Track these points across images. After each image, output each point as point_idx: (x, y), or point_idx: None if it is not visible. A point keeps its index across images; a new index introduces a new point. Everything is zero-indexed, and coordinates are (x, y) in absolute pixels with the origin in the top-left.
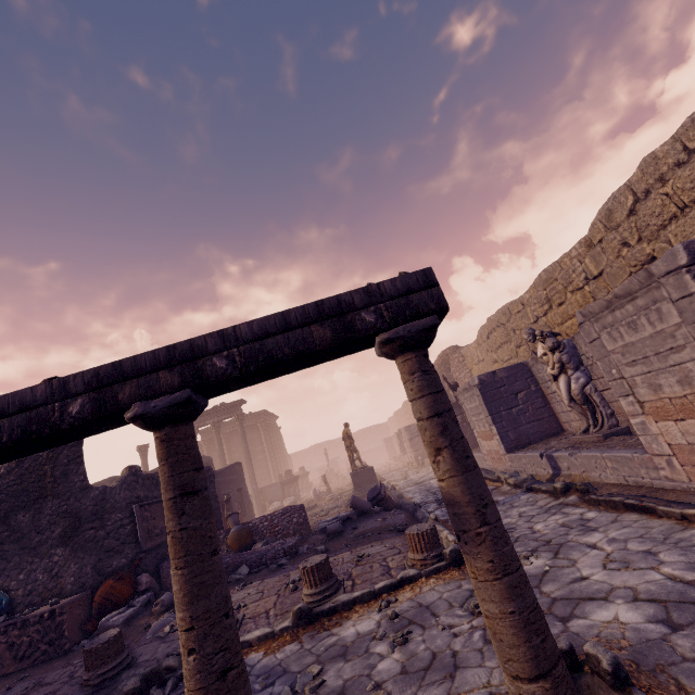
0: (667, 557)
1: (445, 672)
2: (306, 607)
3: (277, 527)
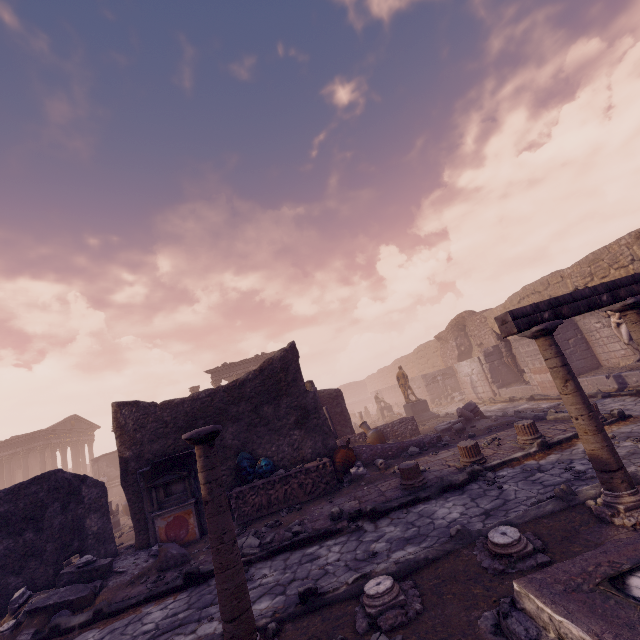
0: None
1: None
2: (545, 440)
3: (397, 432)
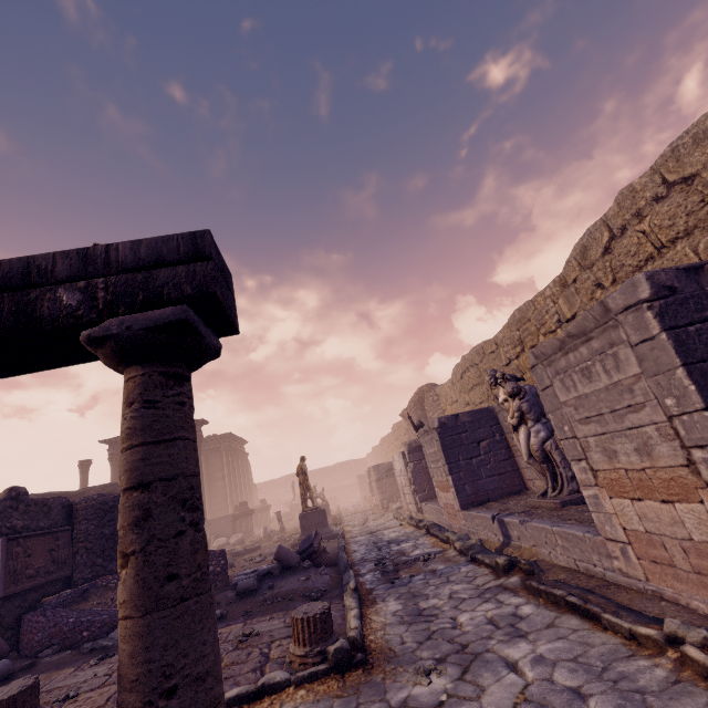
0: (599, 707)
1: None
2: None
3: None
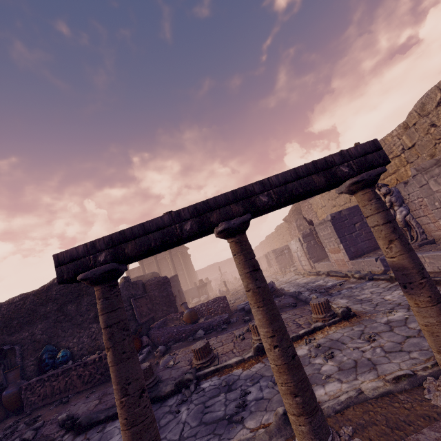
0: None
1: (369, 367)
2: (261, 345)
3: (211, 309)
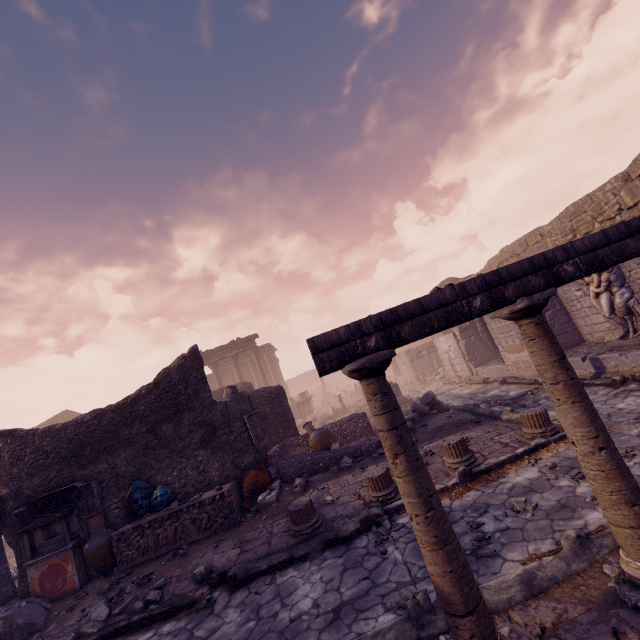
0: None
1: None
2: (468, 468)
3: (346, 431)
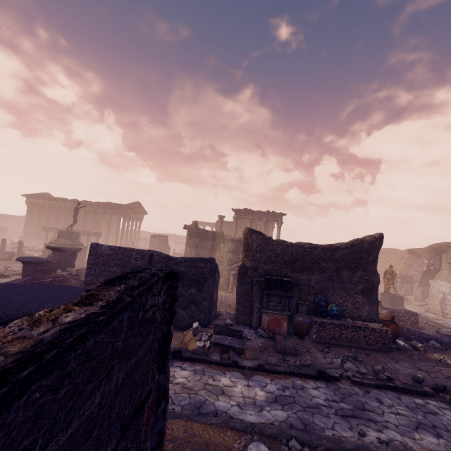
0: None
1: None
2: None
3: (400, 318)
